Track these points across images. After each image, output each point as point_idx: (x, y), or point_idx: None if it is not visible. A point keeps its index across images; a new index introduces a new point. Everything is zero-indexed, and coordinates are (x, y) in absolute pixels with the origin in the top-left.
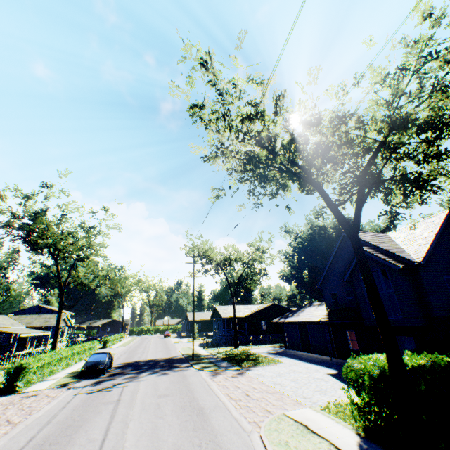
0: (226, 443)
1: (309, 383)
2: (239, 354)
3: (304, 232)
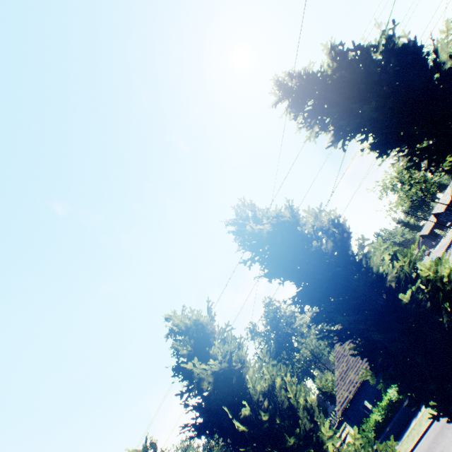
0: None
1: None
2: None
3: None
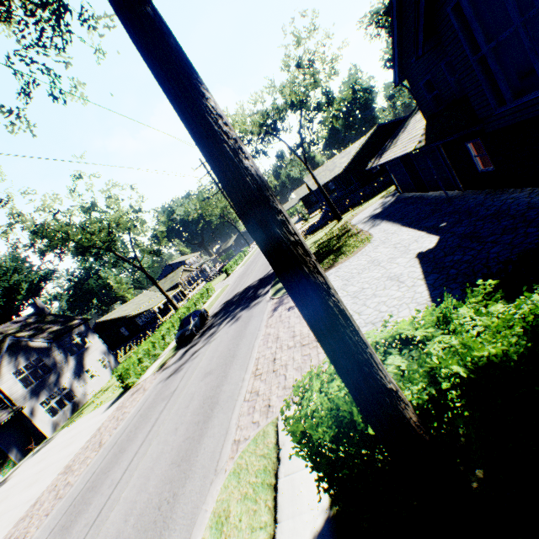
0: (182, 505)
1: (371, 300)
2: (331, 240)
3: None
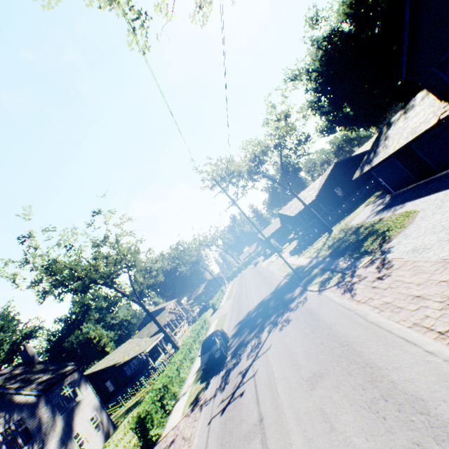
0: None
1: None
2: (343, 239)
3: (313, 60)
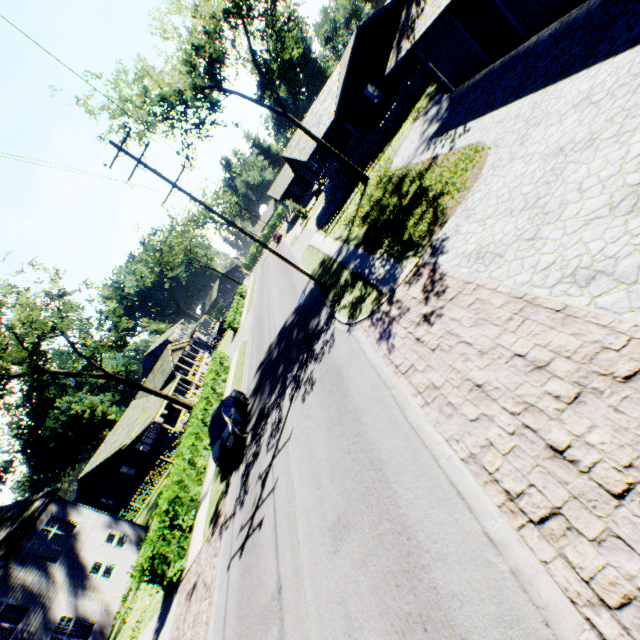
0: None
1: None
2: (383, 202)
3: None
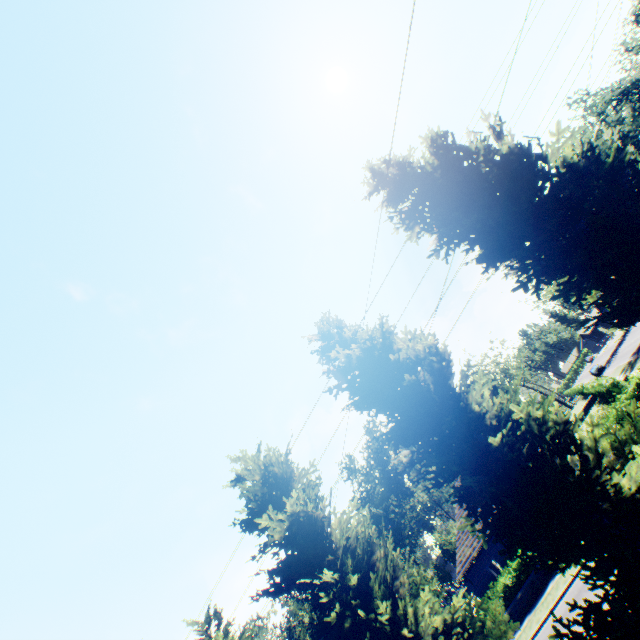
0: None
1: None
2: None
3: None
